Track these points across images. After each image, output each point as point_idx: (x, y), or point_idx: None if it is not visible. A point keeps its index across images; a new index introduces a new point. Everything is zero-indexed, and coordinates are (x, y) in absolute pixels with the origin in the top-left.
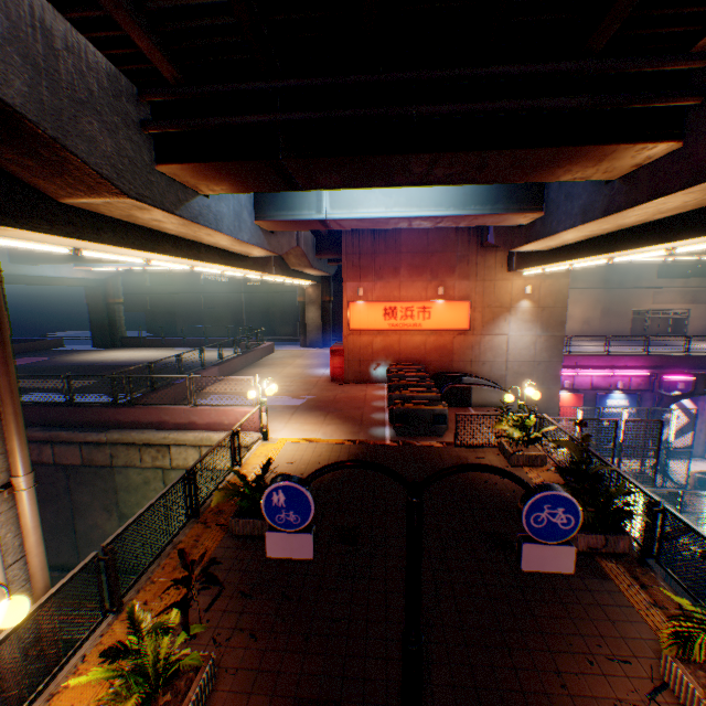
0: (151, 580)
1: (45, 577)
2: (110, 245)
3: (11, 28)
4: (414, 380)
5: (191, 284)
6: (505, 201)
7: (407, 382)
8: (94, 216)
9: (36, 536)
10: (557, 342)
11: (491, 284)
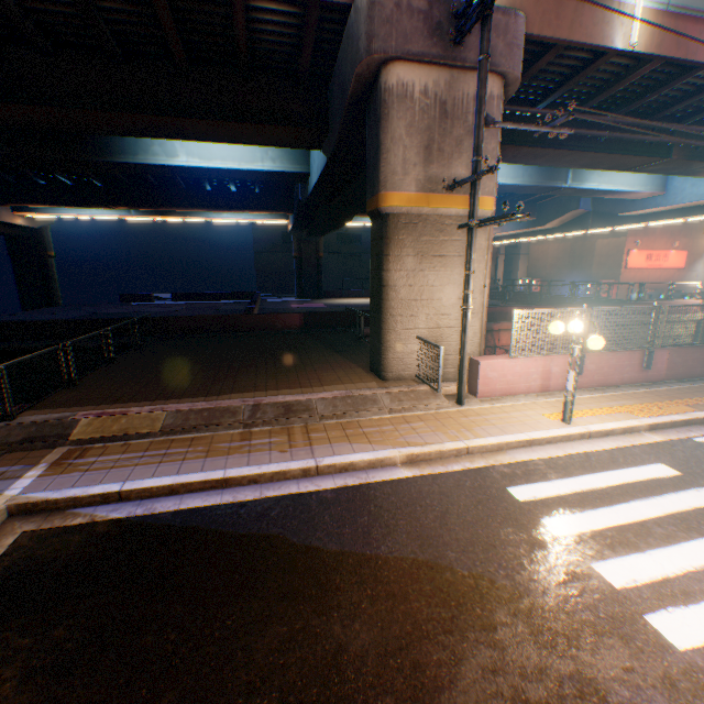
0: None
1: None
2: None
3: None
4: (700, 292)
5: (326, 244)
6: None
7: (699, 293)
8: None
9: None
10: None
11: (694, 241)
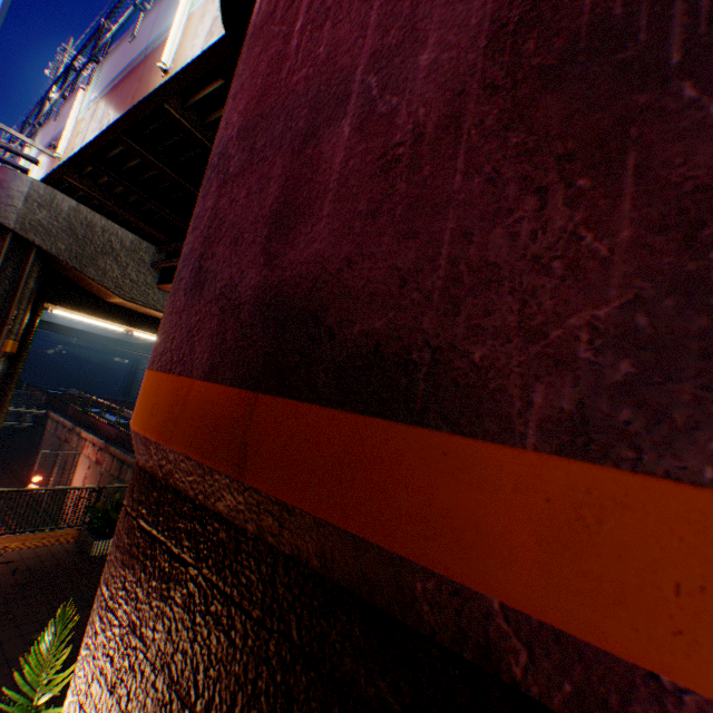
0: (7, 537)
1: None
2: (138, 328)
3: (68, 225)
4: None
5: None
6: None
7: None
8: (131, 311)
9: None
10: None
11: None
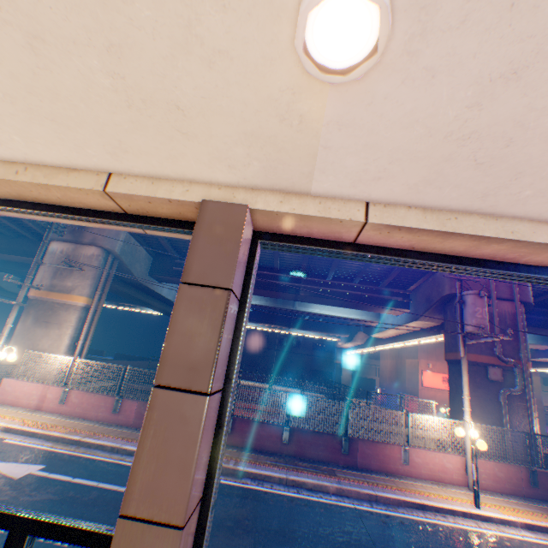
0: None
1: None
2: None
3: None
4: None
5: None
6: (540, 338)
7: None
8: None
9: None
10: (539, 410)
11: None
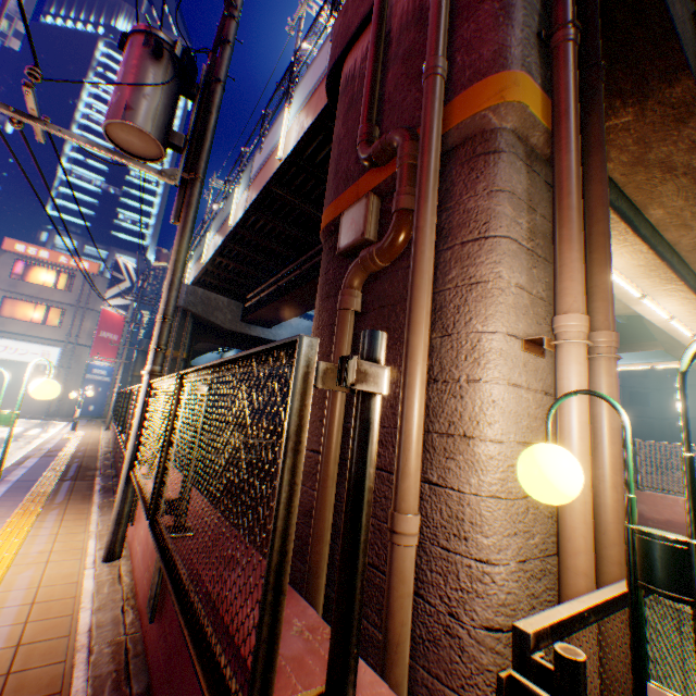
0: None
1: (619, 543)
2: None
3: None
4: None
5: None
6: None
7: None
8: None
9: (612, 449)
10: None
11: None
